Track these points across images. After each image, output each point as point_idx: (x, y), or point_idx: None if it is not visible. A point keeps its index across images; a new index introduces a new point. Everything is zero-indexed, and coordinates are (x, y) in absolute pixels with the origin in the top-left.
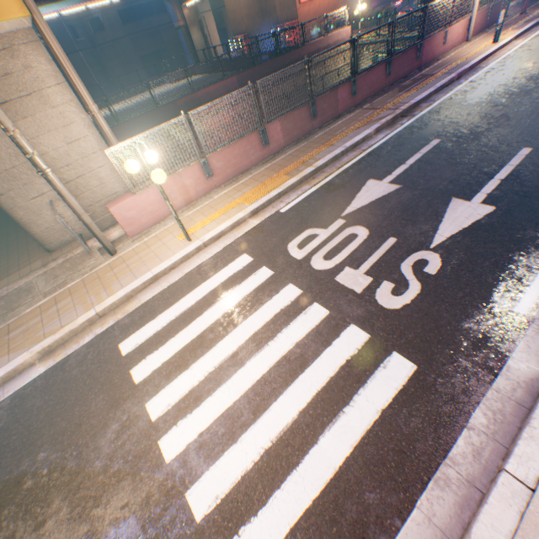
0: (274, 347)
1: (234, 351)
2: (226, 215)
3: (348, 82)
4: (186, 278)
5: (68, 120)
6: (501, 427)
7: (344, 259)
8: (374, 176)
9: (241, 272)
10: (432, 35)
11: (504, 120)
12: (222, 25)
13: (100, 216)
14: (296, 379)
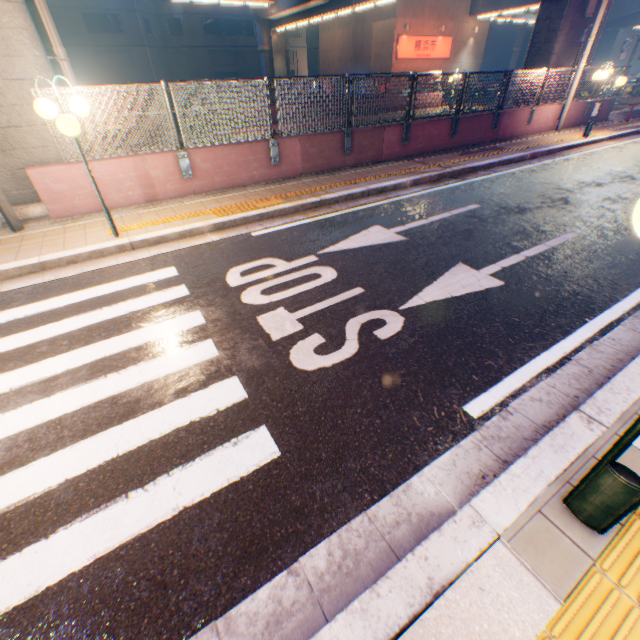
0: (112, 381)
1: (56, 374)
2: (183, 221)
3: (400, 125)
4: (82, 277)
5: (13, 51)
6: (343, 583)
7: (285, 298)
8: (384, 223)
9: (151, 285)
10: (514, 108)
11: (562, 203)
12: (316, 67)
13: (33, 187)
14: (103, 431)
